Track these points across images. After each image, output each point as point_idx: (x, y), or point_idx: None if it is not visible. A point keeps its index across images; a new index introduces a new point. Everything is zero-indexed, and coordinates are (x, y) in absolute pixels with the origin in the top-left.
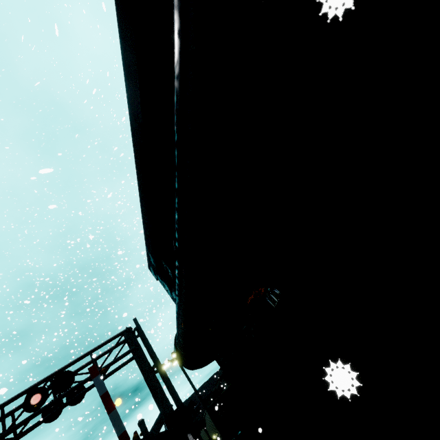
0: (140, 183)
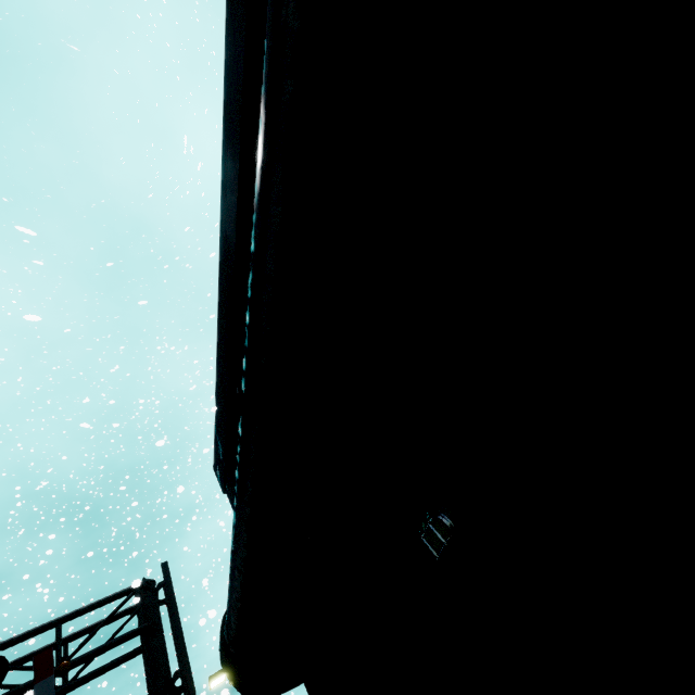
0: (221, 307)
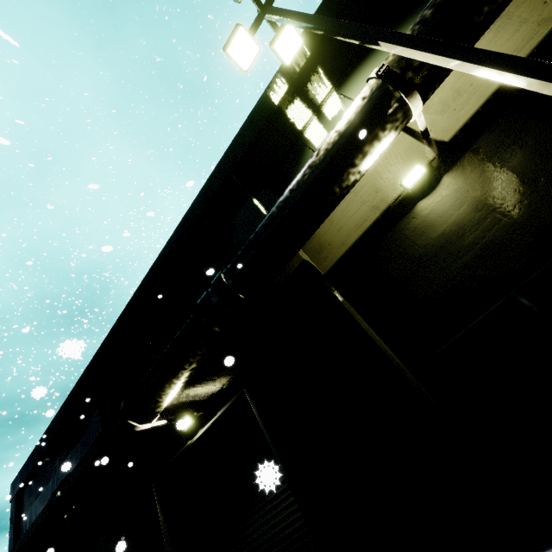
0: (42, 442)
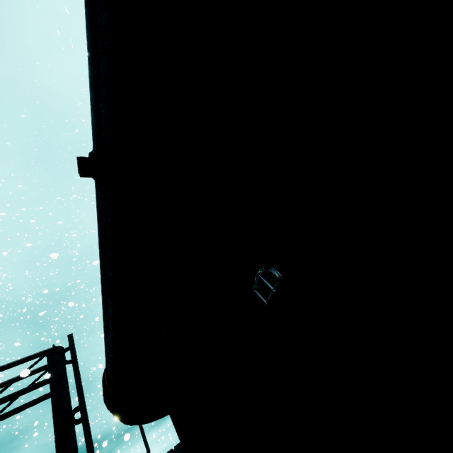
0: None
